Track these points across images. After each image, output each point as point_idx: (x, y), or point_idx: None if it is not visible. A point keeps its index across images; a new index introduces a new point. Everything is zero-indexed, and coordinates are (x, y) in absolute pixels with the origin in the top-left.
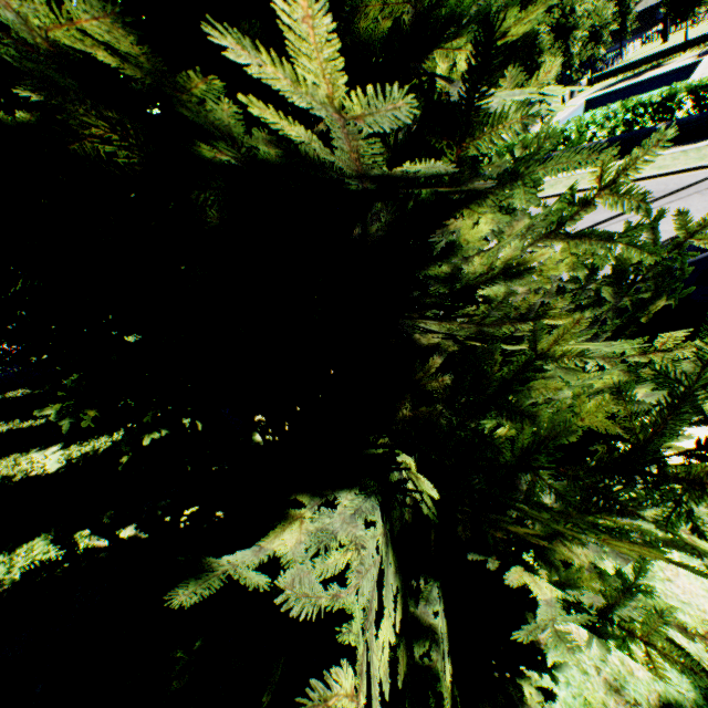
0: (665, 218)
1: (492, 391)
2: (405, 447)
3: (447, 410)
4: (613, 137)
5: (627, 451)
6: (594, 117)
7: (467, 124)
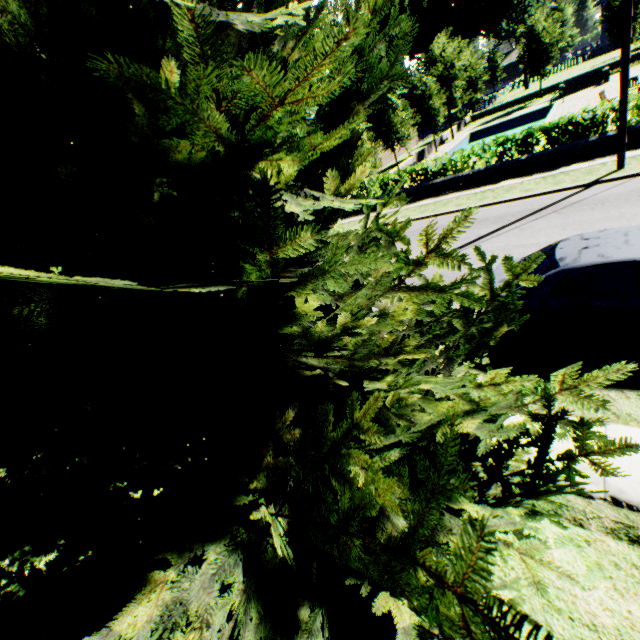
0: (532, 233)
1: (328, 450)
2: (267, 496)
3: (297, 464)
4: (489, 166)
5: (406, 533)
6: (474, 150)
7: (270, 237)
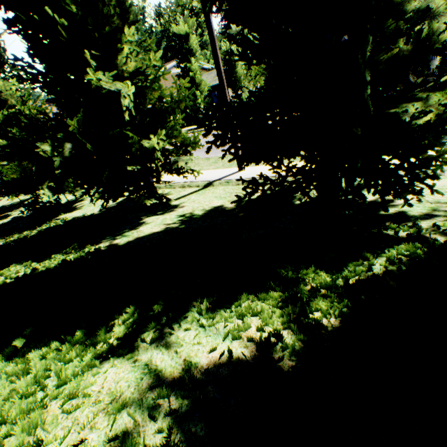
0: None
1: None
2: None
3: None
4: None
5: None
6: None
7: None
